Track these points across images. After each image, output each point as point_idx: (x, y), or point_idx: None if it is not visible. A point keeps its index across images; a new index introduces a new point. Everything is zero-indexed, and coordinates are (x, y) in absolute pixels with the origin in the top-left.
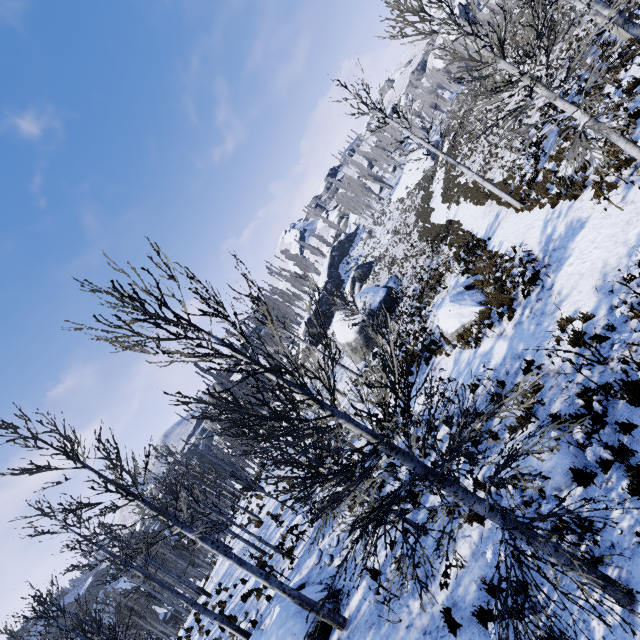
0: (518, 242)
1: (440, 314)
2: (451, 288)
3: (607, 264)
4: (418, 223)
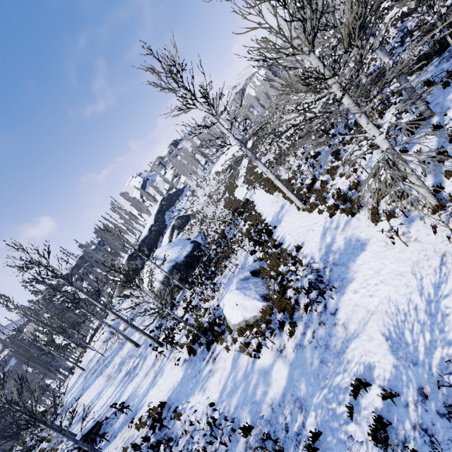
0: (300, 240)
1: (226, 300)
2: (241, 264)
3: (401, 312)
4: (225, 194)
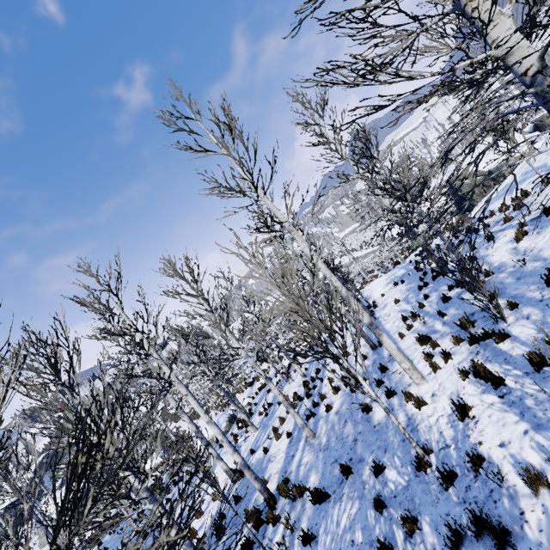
0: (186, 431)
1: (148, 460)
2: None
3: None
4: None
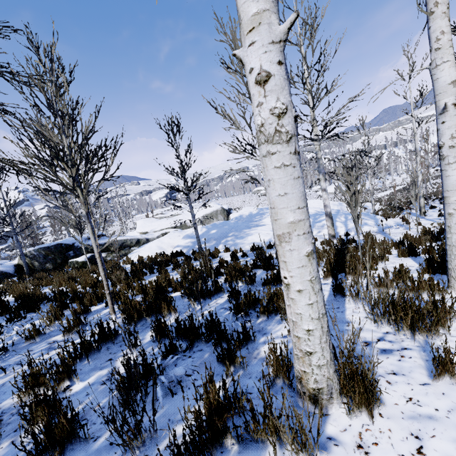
0: None
1: None
2: None
3: None
4: None
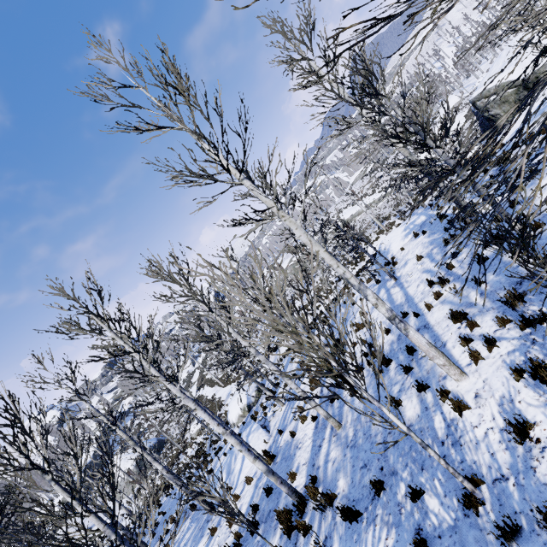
0: (221, 397)
1: (192, 426)
2: None
3: None
4: None
